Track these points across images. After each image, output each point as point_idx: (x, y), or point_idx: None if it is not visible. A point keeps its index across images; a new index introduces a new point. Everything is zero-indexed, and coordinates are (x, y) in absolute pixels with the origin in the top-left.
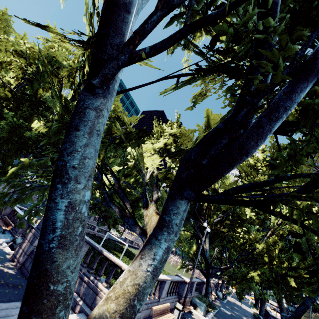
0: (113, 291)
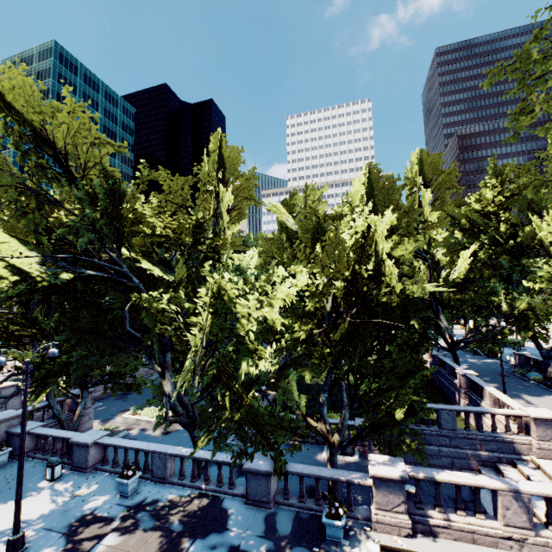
0: None
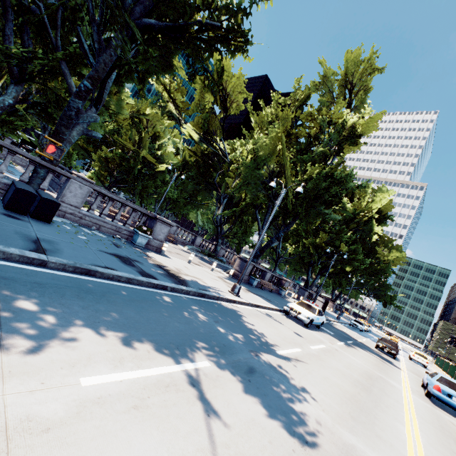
0: None
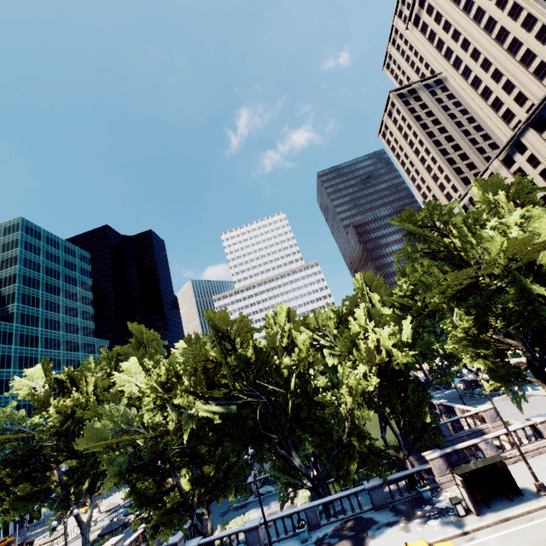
0: None
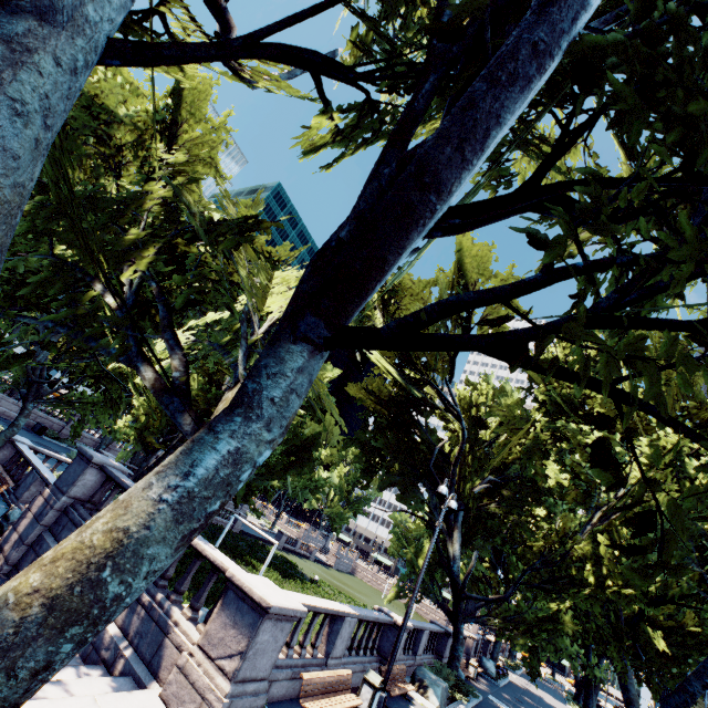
0: (55, 547)
